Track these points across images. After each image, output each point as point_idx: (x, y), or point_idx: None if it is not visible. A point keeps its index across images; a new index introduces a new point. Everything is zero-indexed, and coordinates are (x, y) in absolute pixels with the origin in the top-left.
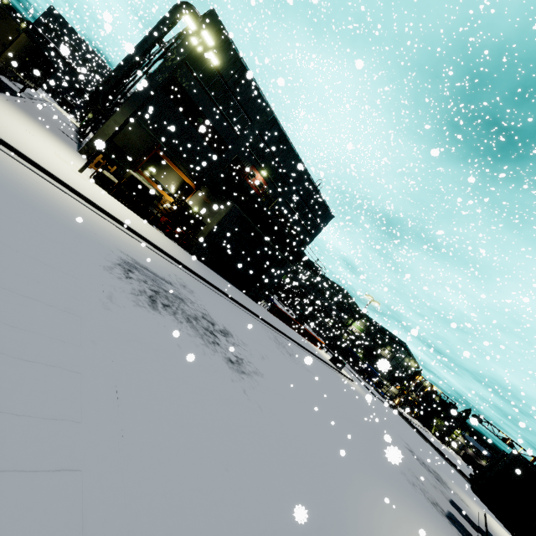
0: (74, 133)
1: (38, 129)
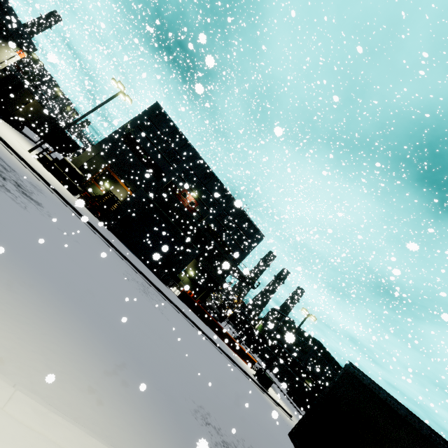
0: None
1: (27, 143)
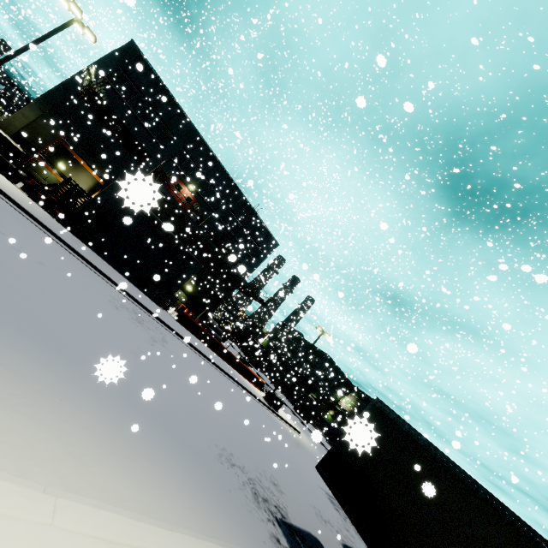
0: None
1: None
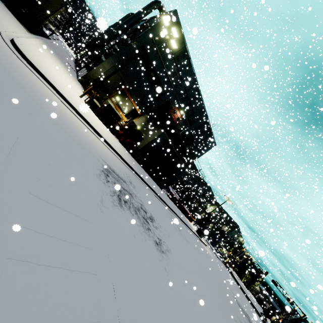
0: (74, 64)
1: (59, 64)
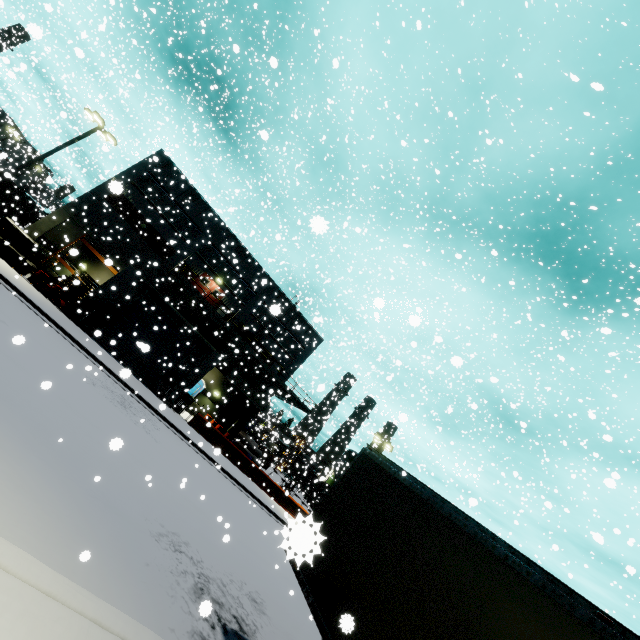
0: None
1: None
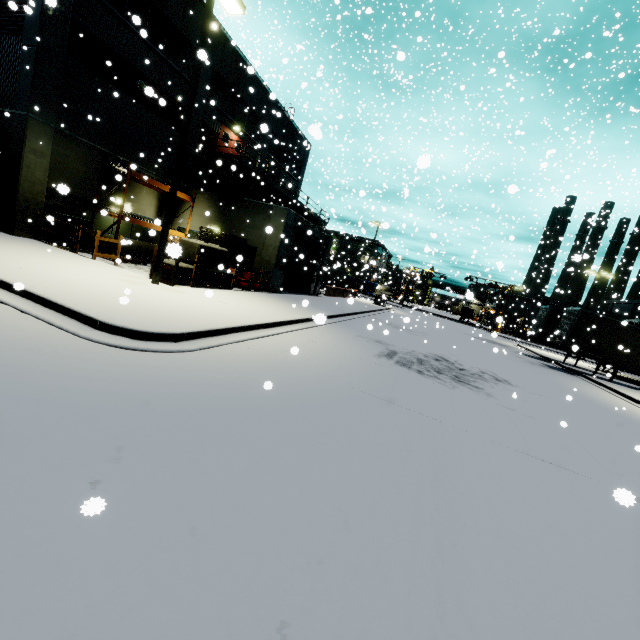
0: None
1: None
